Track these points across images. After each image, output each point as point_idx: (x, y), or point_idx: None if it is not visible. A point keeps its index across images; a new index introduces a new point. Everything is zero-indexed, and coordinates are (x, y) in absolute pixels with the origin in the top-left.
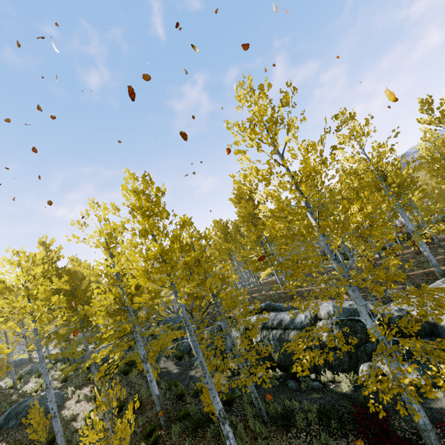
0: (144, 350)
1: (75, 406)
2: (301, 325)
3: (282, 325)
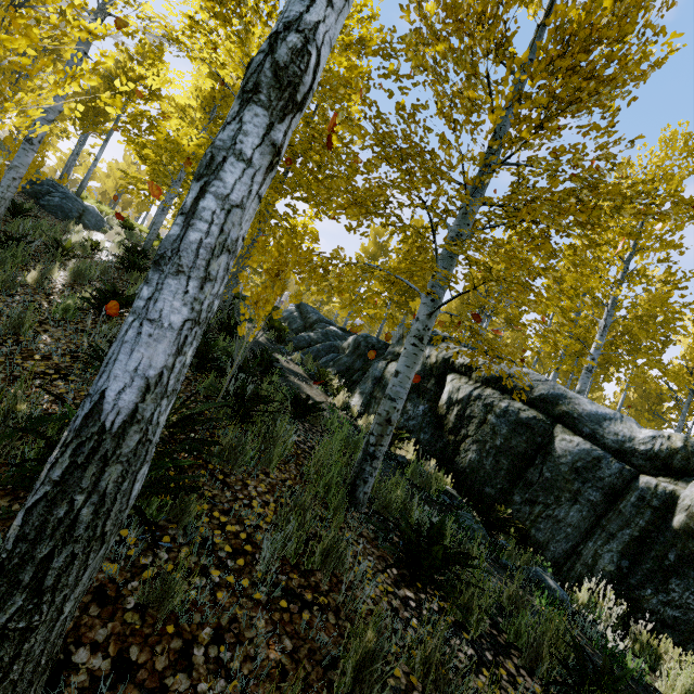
0: None
1: (99, 238)
2: (621, 443)
3: (556, 408)
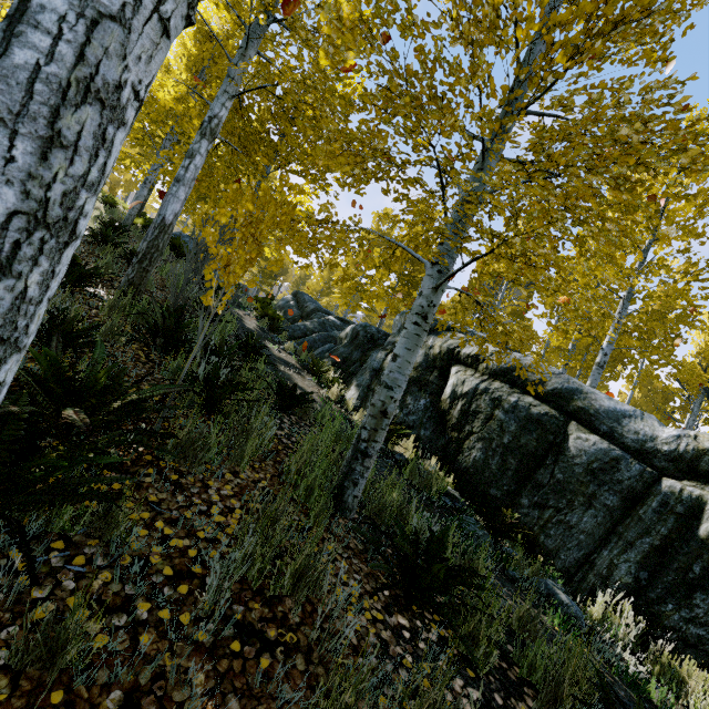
0: (224, 115)
1: None
2: (641, 443)
3: (570, 403)
